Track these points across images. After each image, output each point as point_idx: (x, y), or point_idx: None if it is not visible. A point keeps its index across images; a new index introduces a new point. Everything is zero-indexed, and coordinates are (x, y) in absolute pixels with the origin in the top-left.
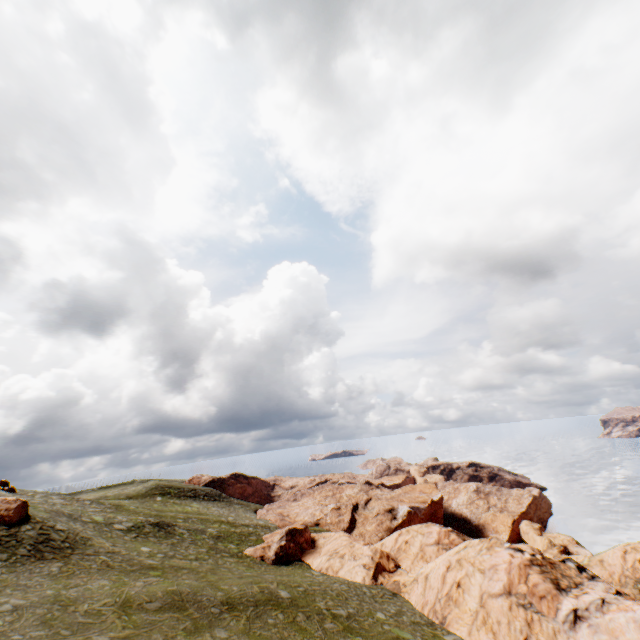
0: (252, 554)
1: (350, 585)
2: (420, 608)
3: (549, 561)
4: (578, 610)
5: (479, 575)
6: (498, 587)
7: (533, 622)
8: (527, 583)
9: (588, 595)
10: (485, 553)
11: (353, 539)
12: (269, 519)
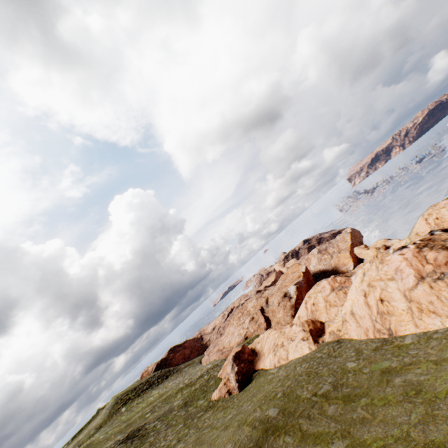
0: (220, 395)
1: (307, 360)
2: (365, 337)
3: (427, 239)
4: None
5: (392, 283)
6: (411, 280)
7: None
8: (429, 262)
9: None
10: (382, 267)
11: (279, 329)
12: (213, 360)
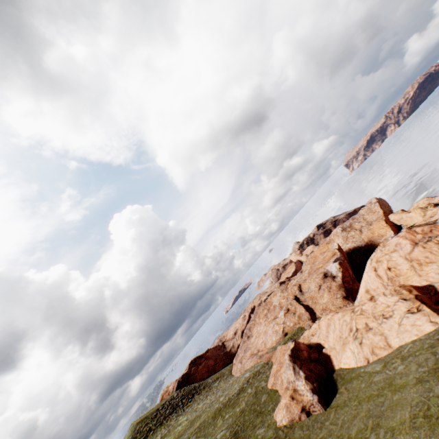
0: (290, 418)
1: None
2: None
3: None
4: None
5: None
6: None
7: None
8: None
9: None
10: None
11: (344, 310)
12: (250, 367)
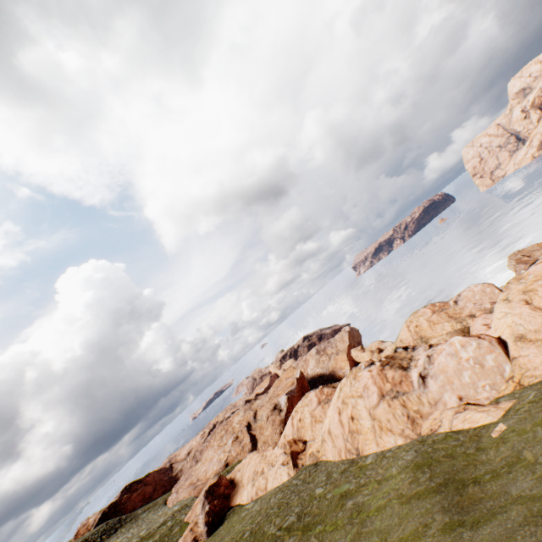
0: None
1: (283, 489)
2: (338, 458)
3: (390, 357)
4: (421, 373)
5: (360, 400)
6: (375, 398)
7: (405, 402)
8: (388, 381)
9: (420, 360)
10: (355, 383)
11: (262, 451)
12: (183, 498)
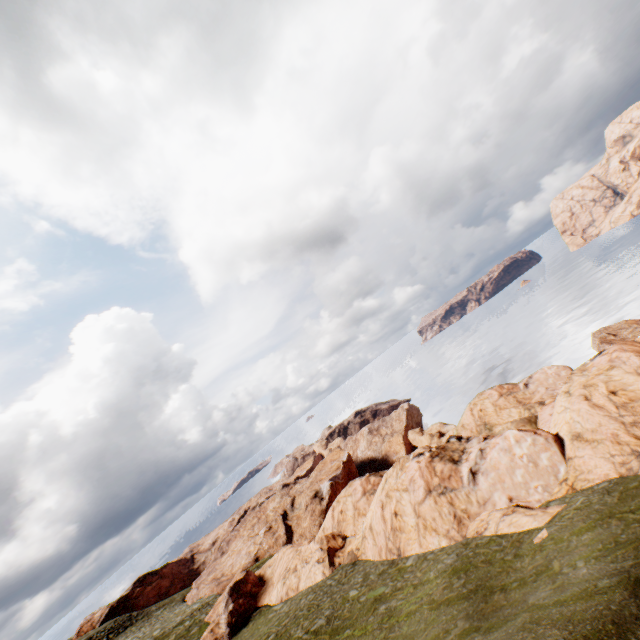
0: None
1: (315, 590)
2: (379, 557)
3: (441, 447)
4: (472, 468)
5: (406, 494)
6: (421, 493)
7: (453, 499)
8: (437, 474)
9: (472, 453)
10: (401, 474)
11: (297, 545)
12: (204, 595)
